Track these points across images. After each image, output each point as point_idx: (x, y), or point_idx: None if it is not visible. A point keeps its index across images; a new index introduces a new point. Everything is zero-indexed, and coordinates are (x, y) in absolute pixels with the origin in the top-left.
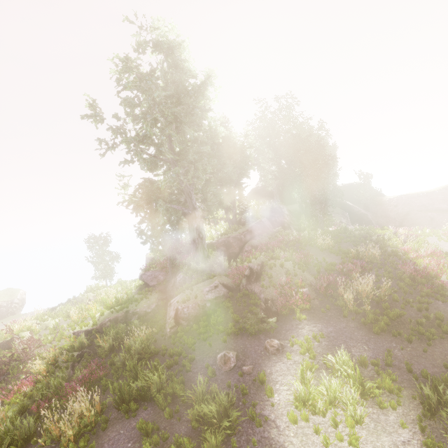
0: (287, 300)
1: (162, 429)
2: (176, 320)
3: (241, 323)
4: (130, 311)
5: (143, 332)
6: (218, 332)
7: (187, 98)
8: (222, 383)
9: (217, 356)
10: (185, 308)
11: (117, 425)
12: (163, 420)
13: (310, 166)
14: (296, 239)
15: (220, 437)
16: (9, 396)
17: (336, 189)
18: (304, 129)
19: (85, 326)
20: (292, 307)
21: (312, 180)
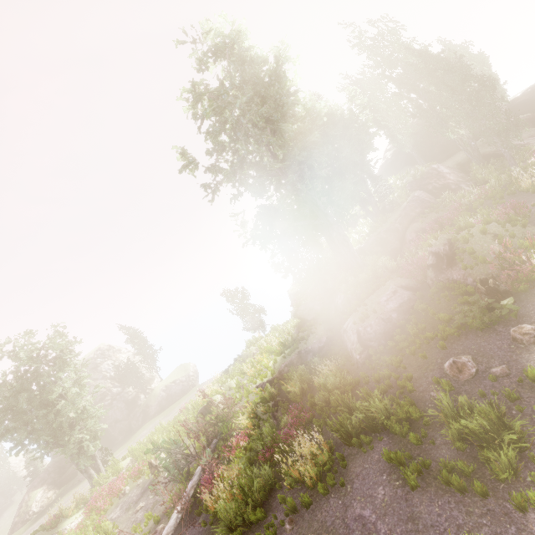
0: (516, 271)
1: (416, 457)
2: (362, 344)
3: (458, 320)
4: (302, 351)
5: (329, 367)
6: (426, 340)
7: (271, 88)
8: (469, 394)
9: (442, 367)
10: (367, 327)
11: (357, 461)
12: (411, 447)
13: (460, 90)
14: (480, 196)
15: (511, 453)
16: (233, 452)
17: (512, 105)
18: (428, 45)
19: (264, 377)
20: (530, 278)
21: (471, 106)
